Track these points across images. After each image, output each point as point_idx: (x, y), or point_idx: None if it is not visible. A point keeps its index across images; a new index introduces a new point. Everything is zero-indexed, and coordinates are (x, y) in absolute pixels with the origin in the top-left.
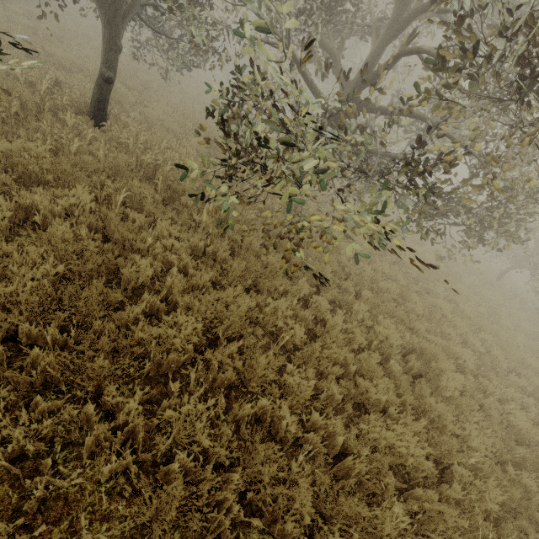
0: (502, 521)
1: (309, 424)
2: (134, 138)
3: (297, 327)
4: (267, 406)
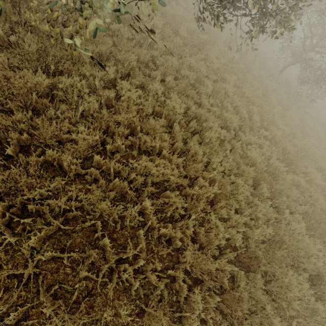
0: (220, 202)
1: (95, 163)
2: None
3: (92, 100)
4: (55, 154)
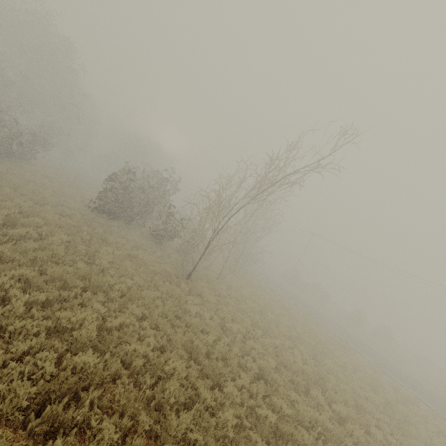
0: None
1: None
2: None
3: None
4: None
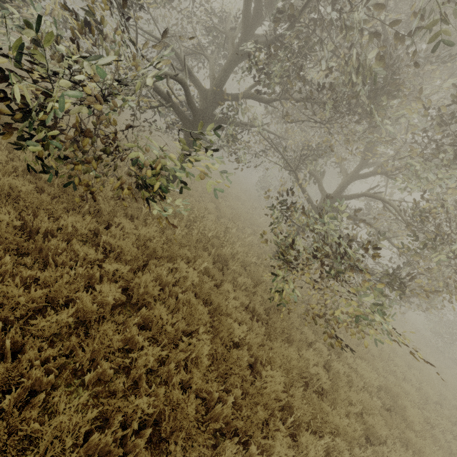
0: None
1: (351, 456)
2: (189, 213)
3: (322, 373)
4: (328, 442)
